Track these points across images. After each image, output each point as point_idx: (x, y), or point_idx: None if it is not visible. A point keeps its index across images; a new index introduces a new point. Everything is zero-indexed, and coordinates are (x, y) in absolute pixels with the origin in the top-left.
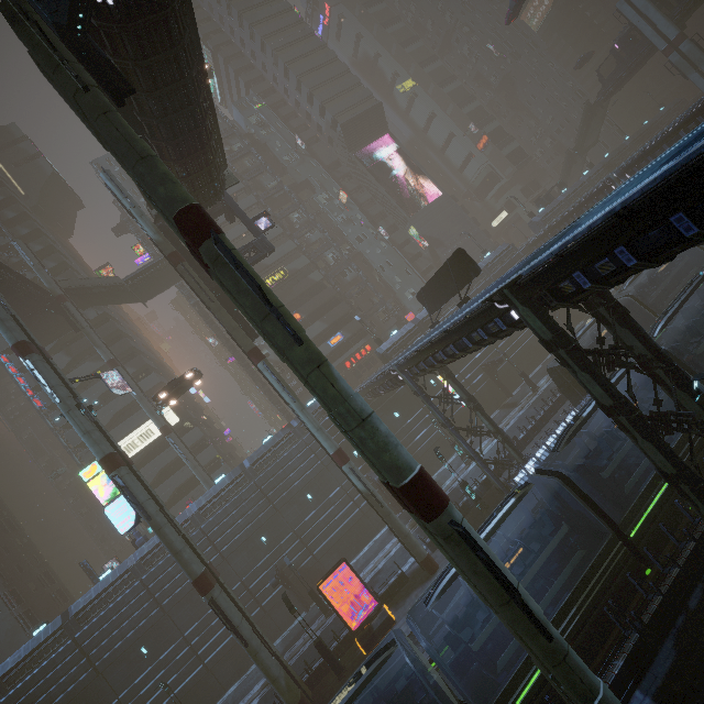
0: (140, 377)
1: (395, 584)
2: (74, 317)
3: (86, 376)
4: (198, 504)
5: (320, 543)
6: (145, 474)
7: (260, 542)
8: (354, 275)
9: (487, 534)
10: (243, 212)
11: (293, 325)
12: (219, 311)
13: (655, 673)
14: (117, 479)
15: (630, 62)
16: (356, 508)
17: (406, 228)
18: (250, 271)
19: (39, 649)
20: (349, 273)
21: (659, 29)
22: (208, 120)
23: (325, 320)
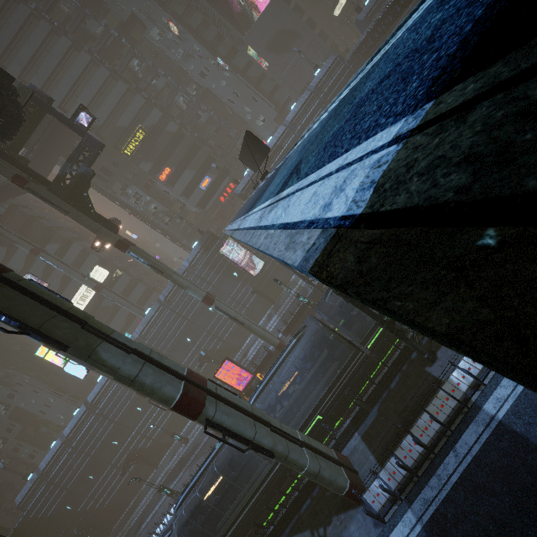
0: (66, 248)
1: (265, 359)
2: None
3: None
4: (139, 330)
5: (225, 334)
6: (102, 312)
7: (187, 342)
8: (207, 115)
9: (279, 364)
10: (60, 114)
11: (57, 335)
12: (77, 219)
13: (365, 424)
14: (60, 353)
15: None
16: (244, 308)
17: (245, 49)
18: (5, 305)
19: (80, 421)
20: (202, 114)
21: None
22: None
23: (192, 168)
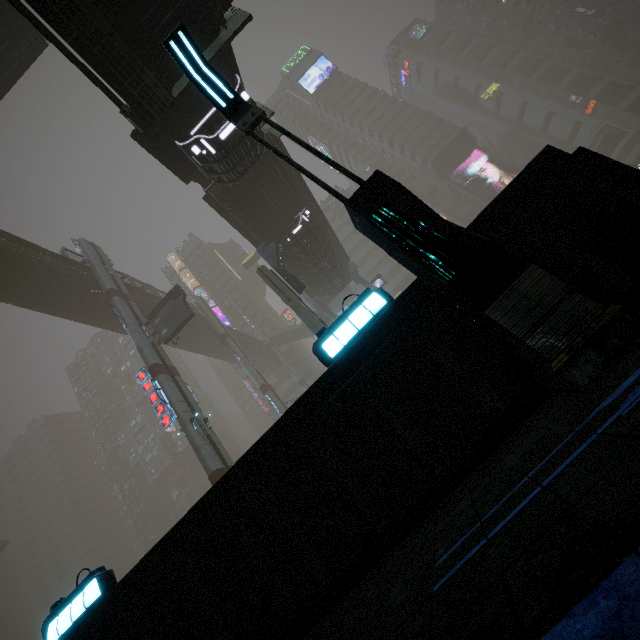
0: None
1: None
2: (277, 356)
3: (292, 399)
4: None
5: None
6: None
7: None
8: None
9: None
10: (364, 280)
11: None
12: None
13: None
14: None
15: None
16: None
17: None
18: None
19: None
20: None
21: None
22: (335, 252)
23: None
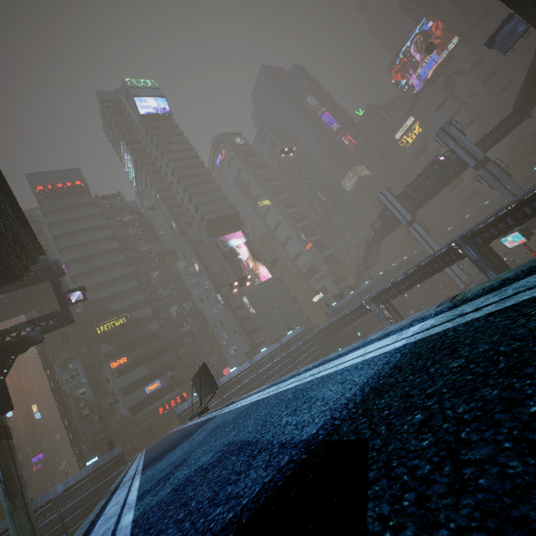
0: None
1: None
2: None
3: None
4: None
5: None
6: None
7: None
8: (190, 328)
9: None
10: (59, 285)
11: None
12: None
13: None
14: None
15: (388, 225)
16: None
17: (241, 296)
18: None
19: None
20: (186, 325)
21: (401, 213)
22: (0, 230)
23: (149, 366)
